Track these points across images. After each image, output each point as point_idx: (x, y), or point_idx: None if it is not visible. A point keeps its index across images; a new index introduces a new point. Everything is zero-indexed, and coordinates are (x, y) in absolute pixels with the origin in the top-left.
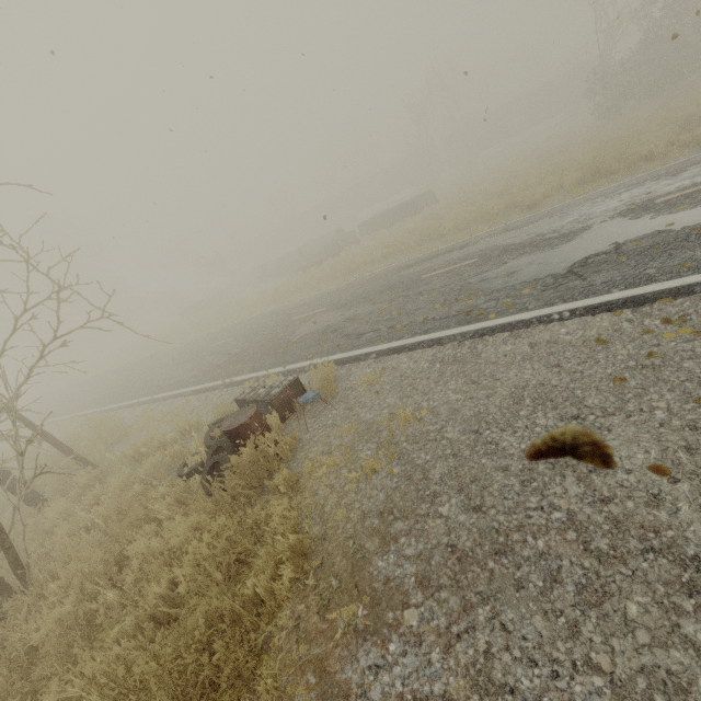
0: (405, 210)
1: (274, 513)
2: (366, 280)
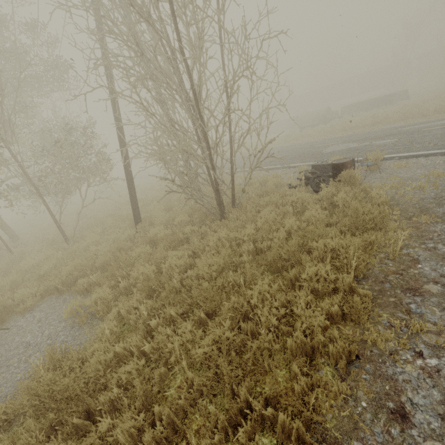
0: (382, 101)
1: (374, 190)
2: (367, 132)
